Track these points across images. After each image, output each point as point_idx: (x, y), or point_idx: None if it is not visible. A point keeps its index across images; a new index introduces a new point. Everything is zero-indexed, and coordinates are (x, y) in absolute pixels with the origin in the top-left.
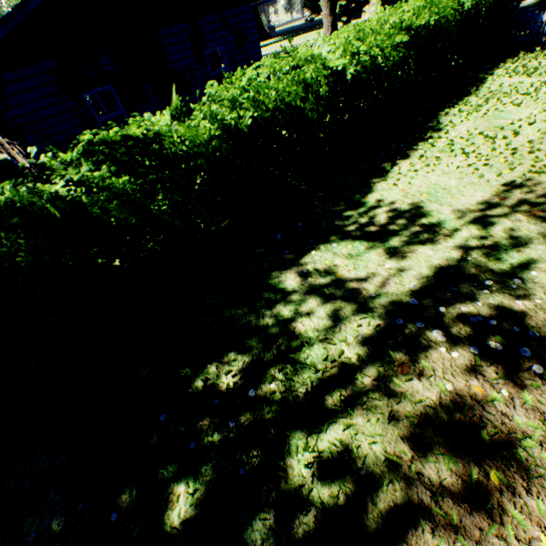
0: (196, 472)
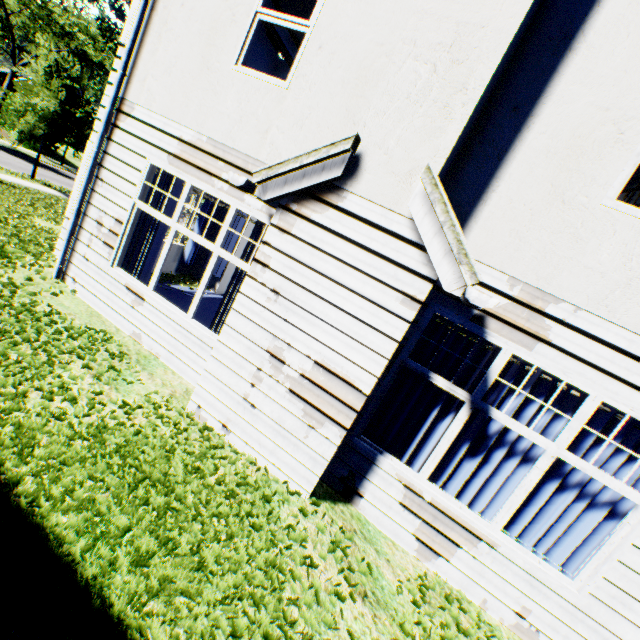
0: None
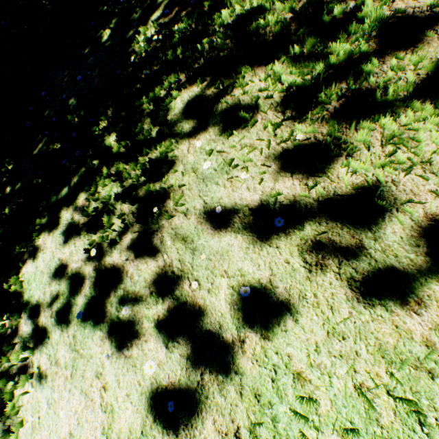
0: (110, 22)
